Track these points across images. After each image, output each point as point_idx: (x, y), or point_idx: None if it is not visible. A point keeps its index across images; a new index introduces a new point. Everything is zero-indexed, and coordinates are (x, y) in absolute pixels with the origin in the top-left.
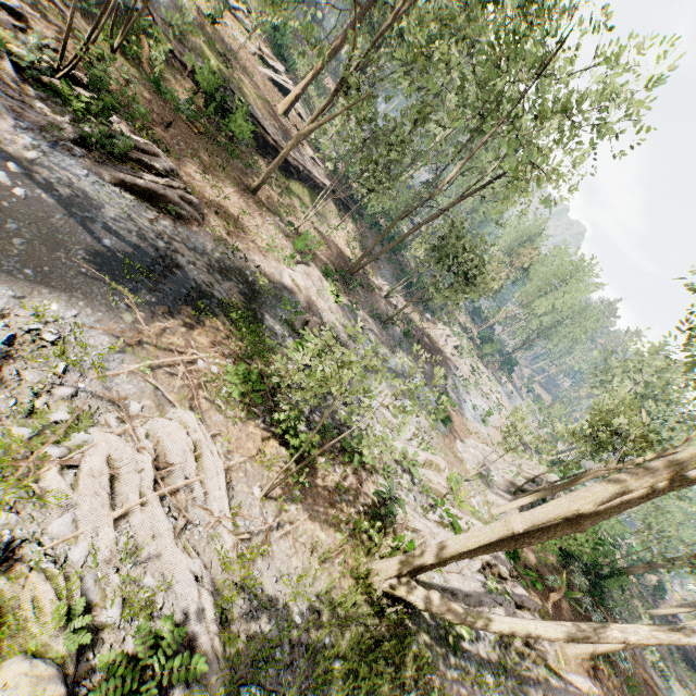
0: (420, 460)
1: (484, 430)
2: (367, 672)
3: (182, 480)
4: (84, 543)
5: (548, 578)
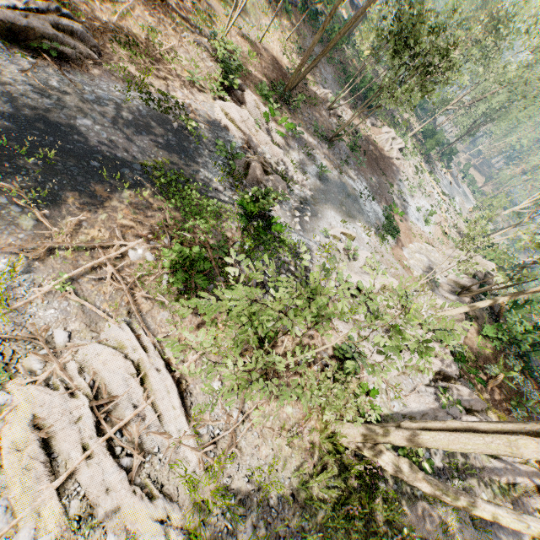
0: (375, 290)
1: (426, 229)
2: (342, 535)
3: (131, 407)
4: (24, 532)
5: (488, 367)
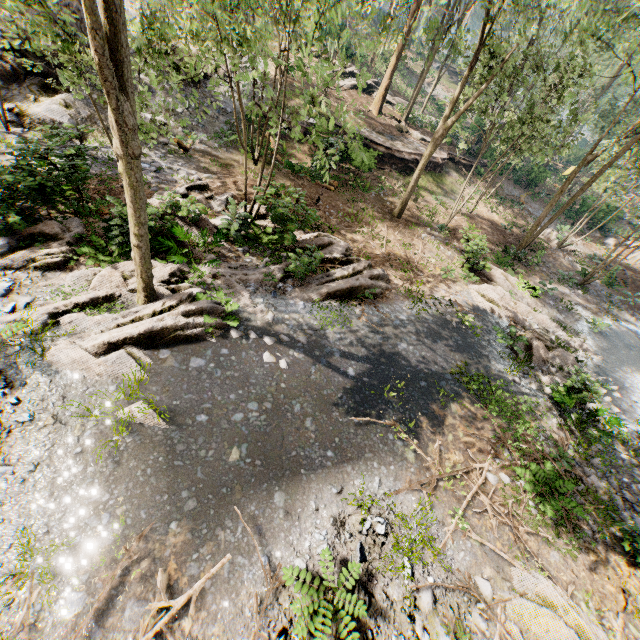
0: None
1: None
2: None
3: None
4: None
5: None
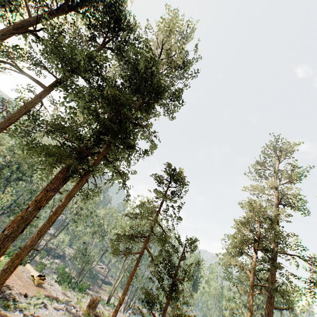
0: None
1: None
2: None
3: None
4: None
5: None
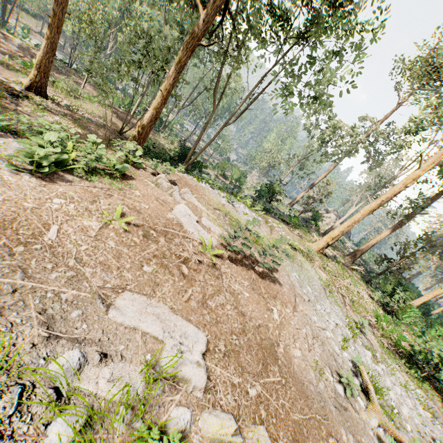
0: None
1: None
2: None
3: None
4: None
5: None
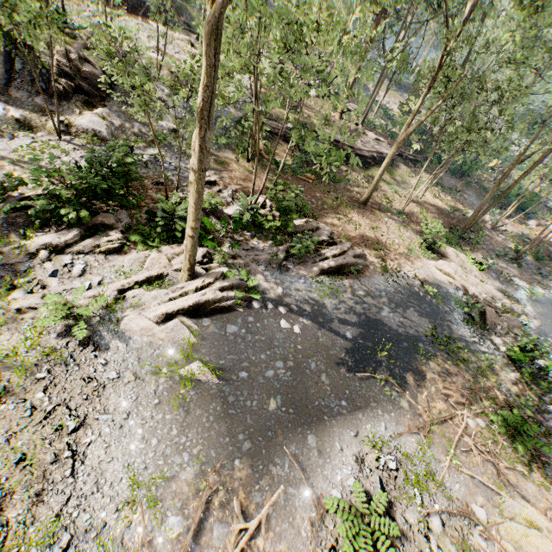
0: None
1: None
2: None
3: None
4: None
5: None
